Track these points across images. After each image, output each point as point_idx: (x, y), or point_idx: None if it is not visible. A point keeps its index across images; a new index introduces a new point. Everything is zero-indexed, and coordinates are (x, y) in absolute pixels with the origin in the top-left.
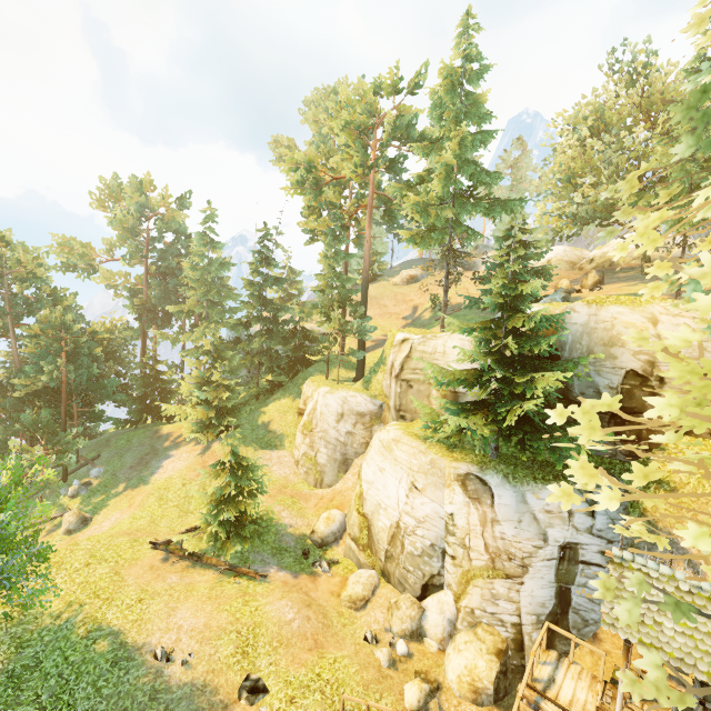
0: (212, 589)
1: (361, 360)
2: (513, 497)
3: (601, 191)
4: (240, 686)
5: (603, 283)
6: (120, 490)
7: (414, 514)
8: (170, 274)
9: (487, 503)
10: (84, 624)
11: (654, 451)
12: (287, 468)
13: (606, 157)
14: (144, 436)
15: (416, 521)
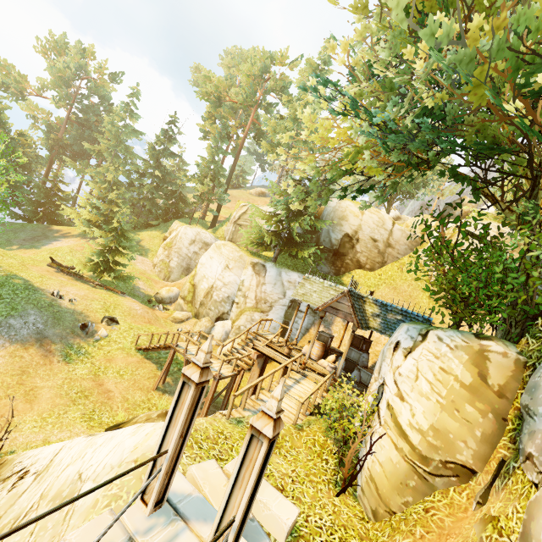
0: (90, 288)
1: (215, 220)
2: (276, 272)
3: None
4: (103, 317)
5: None
6: (14, 248)
7: (223, 280)
8: (86, 127)
9: (262, 276)
10: (4, 272)
11: (346, 273)
12: (147, 266)
13: None
14: (38, 226)
15: (223, 284)
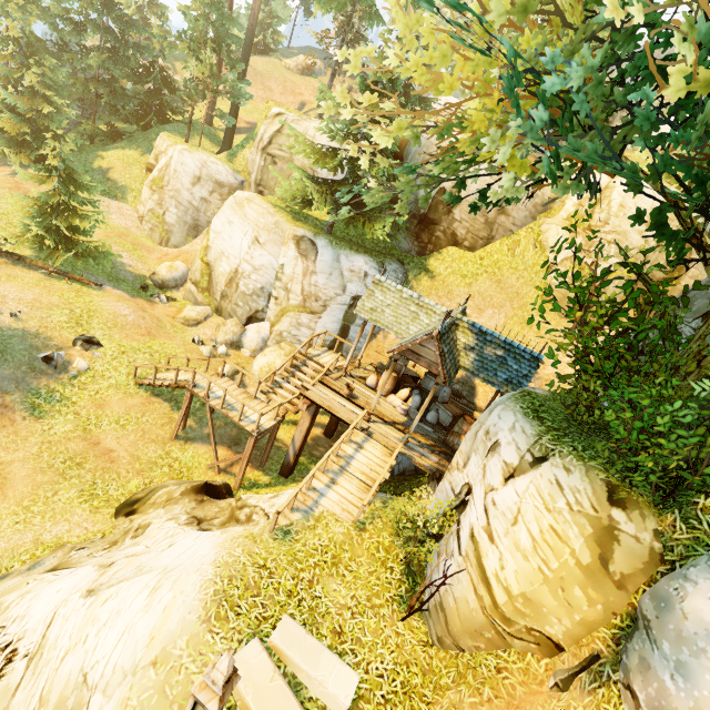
0: (40, 281)
1: (230, 132)
2: (331, 255)
3: None
4: (75, 338)
5: None
6: None
7: (253, 263)
8: None
9: (311, 260)
10: None
11: (434, 253)
12: (129, 221)
13: None
14: None
15: (252, 268)
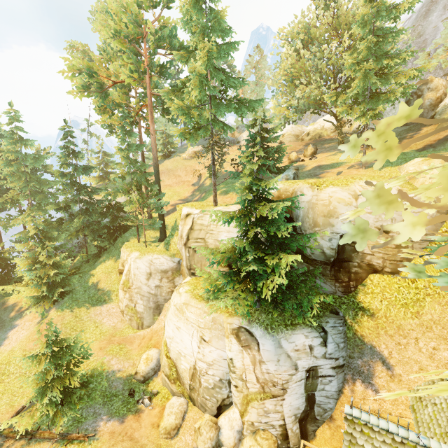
0: None
1: (162, 225)
2: (272, 345)
3: (312, 90)
4: None
5: (317, 153)
6: None
7: (205, 360)
8: None
9: (255, 349)
10: None
11: (359, 287)
12: (115, 318)
13: (313, 63)
14: None
15: (207, 365)
